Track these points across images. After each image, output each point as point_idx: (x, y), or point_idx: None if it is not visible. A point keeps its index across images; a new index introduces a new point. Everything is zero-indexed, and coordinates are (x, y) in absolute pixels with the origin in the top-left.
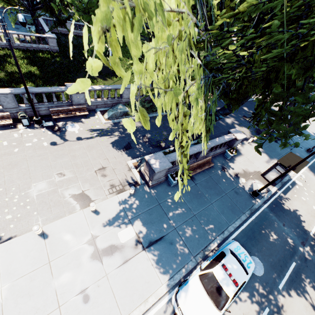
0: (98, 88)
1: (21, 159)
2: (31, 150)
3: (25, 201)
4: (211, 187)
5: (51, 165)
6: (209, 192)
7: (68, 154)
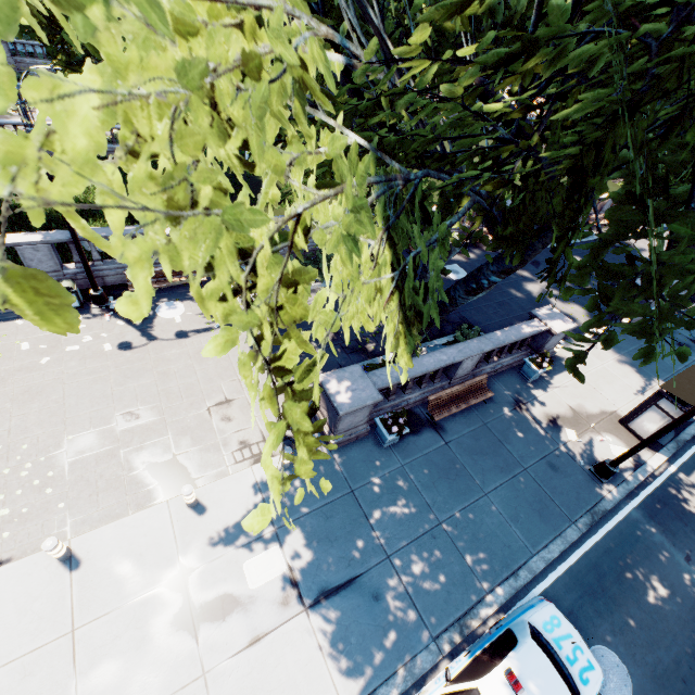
0: None
1: (53, 381)
2: (75, 360)
3: (44, 476)
4: (487, 451)
5: (114, 393)
6: (482, 463)
7: (154, 369)
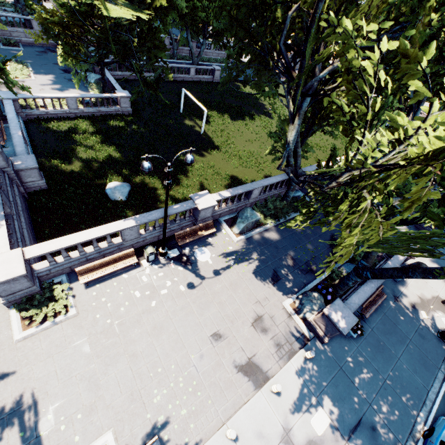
0: (227, 196)
1: (165, 318)
2: (169, 300)
3: (192, 385)
4: (391, 331)
5: (200, 321)
6: (391, 339)
7: (213, 300)
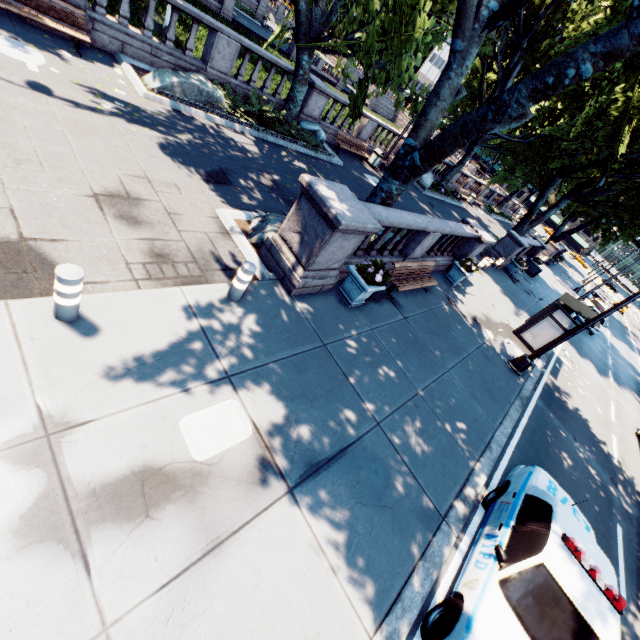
0: None
1: None
2: None
3: None
4: (438, 333)
5: None
6: (437, 342)
7: None
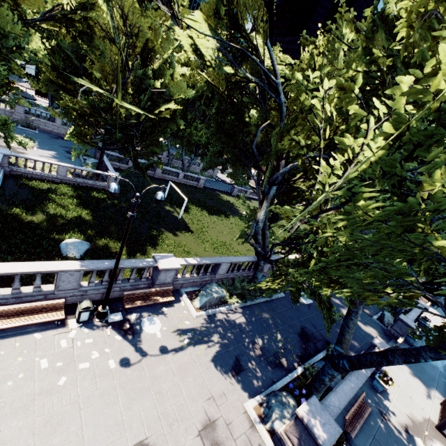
0: (193, 263)
1: (70, 406)
2: (88, 379)
3: None
4: None
5: (124, 419)
6: None
7: (150, 388)
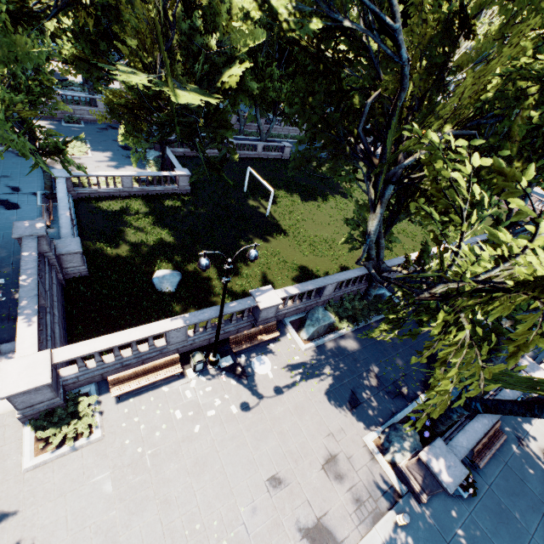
0: (295, 293)
1: (209, 449)
2: (217, 426)
3: None
4: (517, 491)
5: (255, 458)
6: (518, 504)
7: (272, 429)
